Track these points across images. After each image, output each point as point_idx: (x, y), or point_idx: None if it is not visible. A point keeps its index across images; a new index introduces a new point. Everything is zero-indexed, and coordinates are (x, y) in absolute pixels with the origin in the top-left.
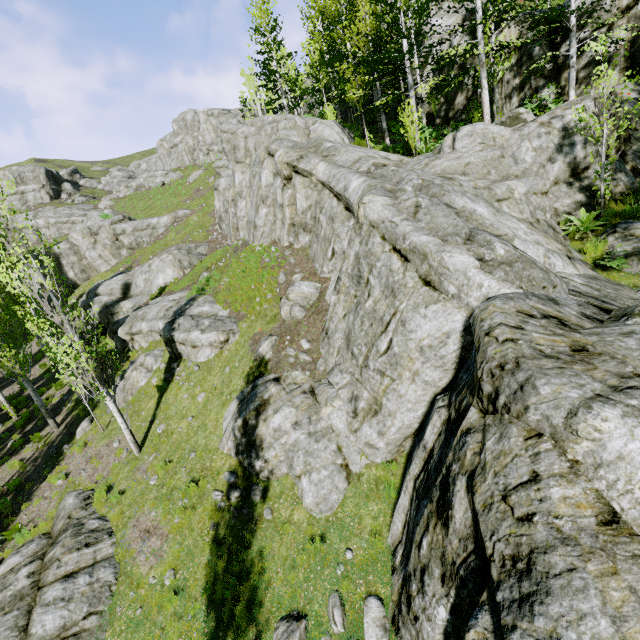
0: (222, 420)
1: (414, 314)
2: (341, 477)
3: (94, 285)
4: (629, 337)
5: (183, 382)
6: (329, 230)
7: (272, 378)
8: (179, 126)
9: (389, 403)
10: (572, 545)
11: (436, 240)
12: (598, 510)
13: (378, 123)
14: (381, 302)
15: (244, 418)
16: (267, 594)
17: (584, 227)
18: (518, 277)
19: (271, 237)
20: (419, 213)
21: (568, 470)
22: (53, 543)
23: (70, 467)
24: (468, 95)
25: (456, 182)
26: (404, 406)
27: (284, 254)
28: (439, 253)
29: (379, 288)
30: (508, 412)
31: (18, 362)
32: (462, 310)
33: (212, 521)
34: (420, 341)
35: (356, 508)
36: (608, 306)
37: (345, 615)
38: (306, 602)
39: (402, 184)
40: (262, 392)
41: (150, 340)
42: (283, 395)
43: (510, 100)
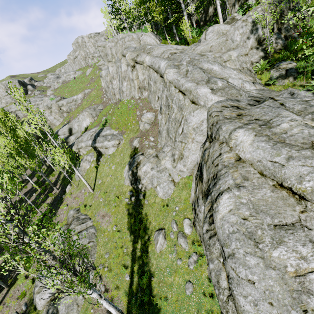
0: (123, 174)
1: (189, 116)
2: (171, 184)
3: (55, 131)
4: (258, 108)
5: (105, 163)
6: (155, 88)
7: (140, 154)
8: (76, 46)
9: (185, 153)
10: (226, 167)
11: (194, 84)
12: (235, 158)
13: (173, 29)
14: (177, 114)
15: (132, 170)
16: (150, 225)
17: (262, 68)
18: (226, 94)
19: (130, 95)
20: (188, 74)
21: (229, 150)
22: (70, 225)
23: (67, 202)
24: (214, 7)
25: (205, 56)
26: (191, 153)
27: (137, 102)
28: (195, 89)
29: (176, 108)
30: (215, 139)
31: (36, 166)
32: (207, 111)
33: (126, 208)
34: (193, 126)
35: (178, 194)
36: (261, 99)
37: (177, 225)
38: (164, 225)
39: (182, 61)
40: (137, 159)
41: (86, 150)
42: (145, 159)
43: (234, 7)
